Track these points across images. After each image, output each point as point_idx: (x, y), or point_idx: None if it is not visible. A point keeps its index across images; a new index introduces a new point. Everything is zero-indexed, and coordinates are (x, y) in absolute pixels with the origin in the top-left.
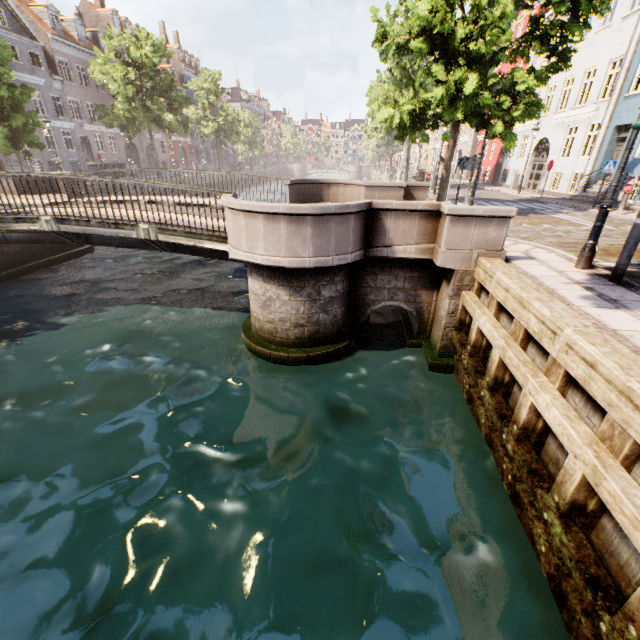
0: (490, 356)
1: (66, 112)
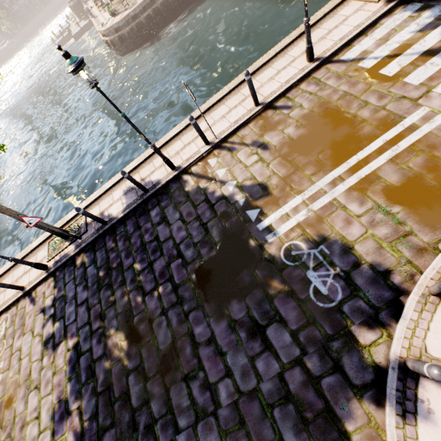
0: None
1: None
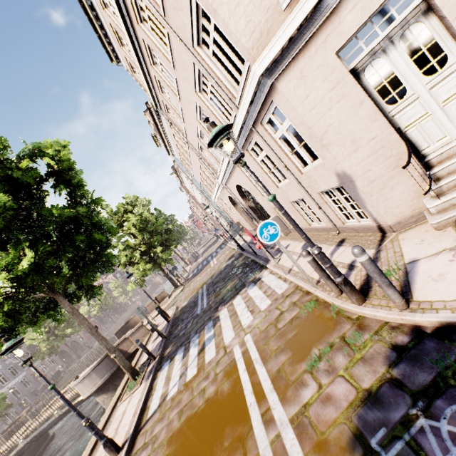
0: None
1: (18, 369)
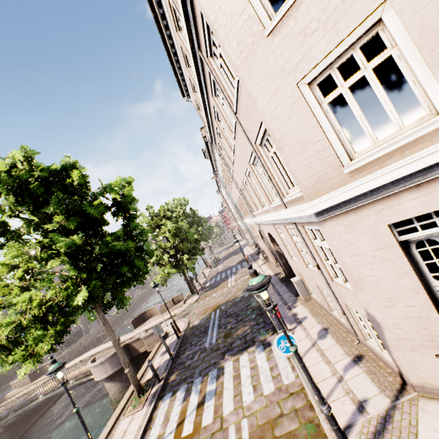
0: None
1: None
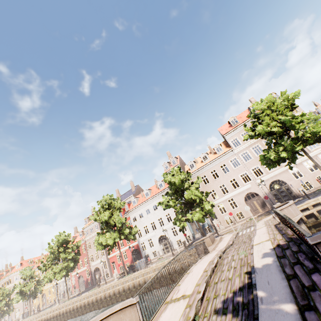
0: (308, 221)
1: None
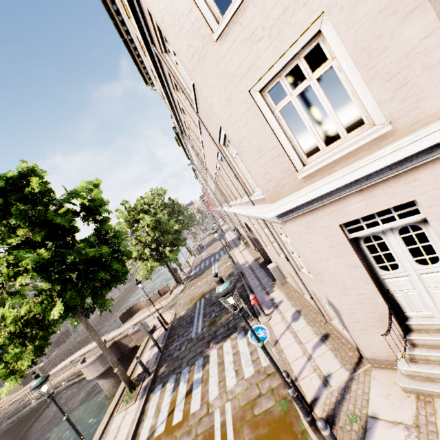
0: None
1: None
